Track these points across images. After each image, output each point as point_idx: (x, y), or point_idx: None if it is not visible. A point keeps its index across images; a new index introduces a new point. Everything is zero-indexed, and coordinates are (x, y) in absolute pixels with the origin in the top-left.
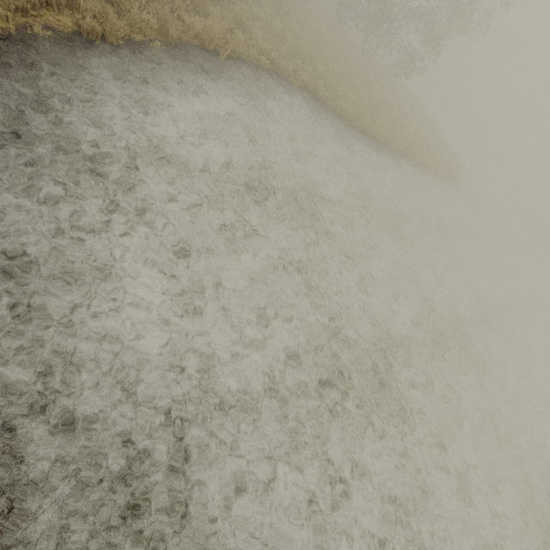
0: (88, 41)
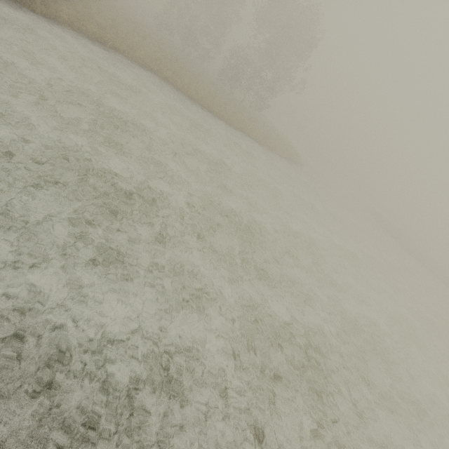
0: (24, 7)
